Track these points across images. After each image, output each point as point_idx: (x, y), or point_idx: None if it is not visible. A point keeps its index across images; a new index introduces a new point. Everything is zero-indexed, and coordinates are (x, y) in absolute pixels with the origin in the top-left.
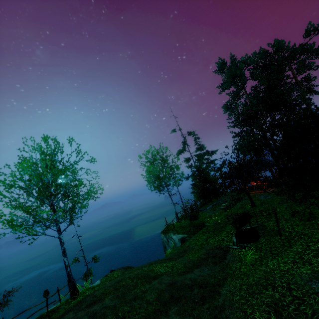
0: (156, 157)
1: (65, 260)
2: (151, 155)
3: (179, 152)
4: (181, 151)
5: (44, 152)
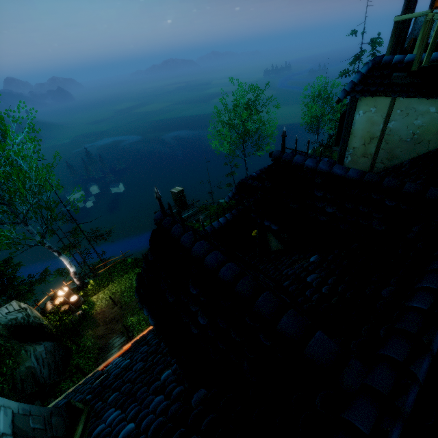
0: (323, 95)
1: (247, 173)
2: (318, 91)
3: (344, 73)
4: (347, 73)
5: (249, 99)
